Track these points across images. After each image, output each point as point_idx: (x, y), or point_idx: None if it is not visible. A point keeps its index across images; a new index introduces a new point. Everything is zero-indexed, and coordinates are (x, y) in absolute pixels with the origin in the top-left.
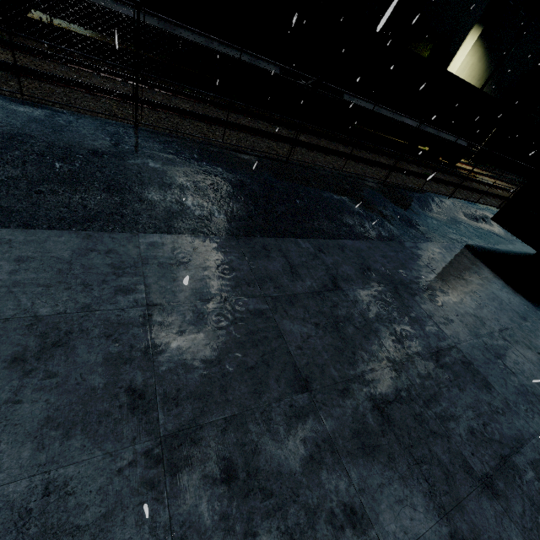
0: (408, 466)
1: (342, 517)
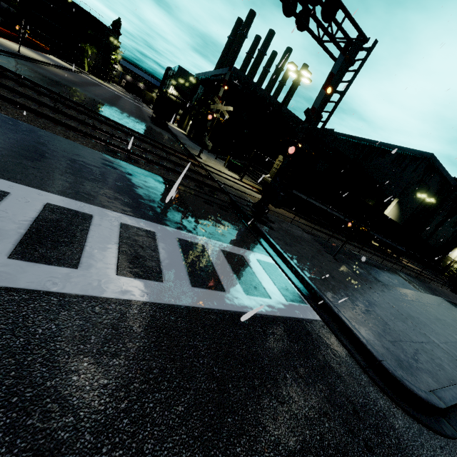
0: None
1: None
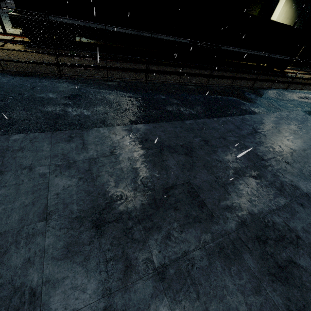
0: (304, 177)
1: (289, 186)
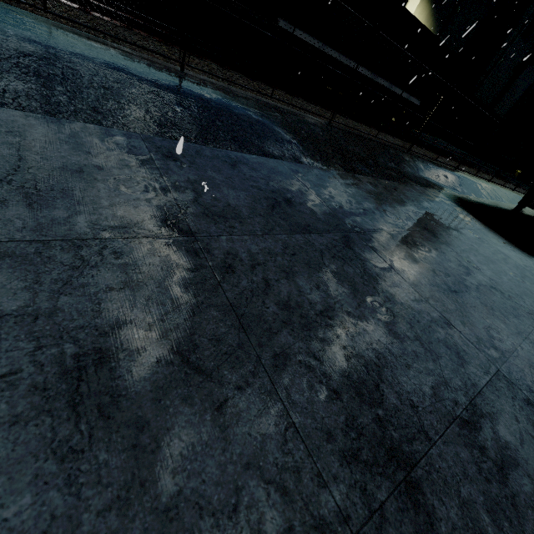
0: None
1: None
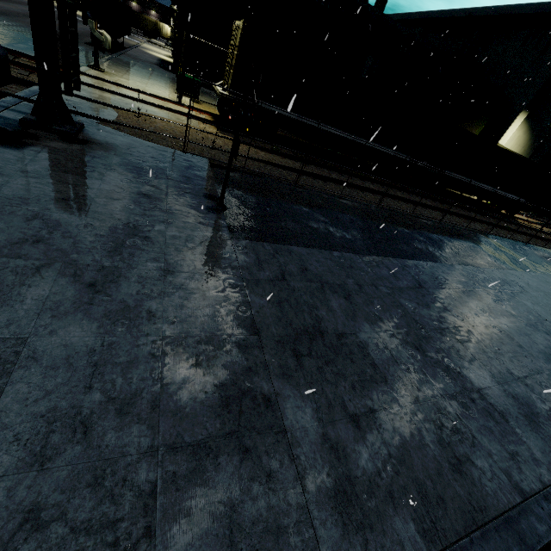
0: None
1: None
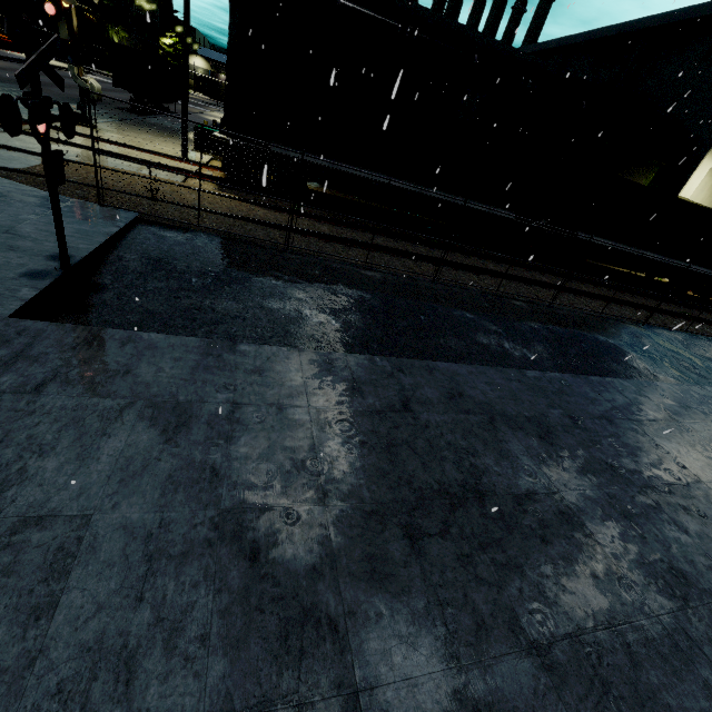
0: None
1: None
